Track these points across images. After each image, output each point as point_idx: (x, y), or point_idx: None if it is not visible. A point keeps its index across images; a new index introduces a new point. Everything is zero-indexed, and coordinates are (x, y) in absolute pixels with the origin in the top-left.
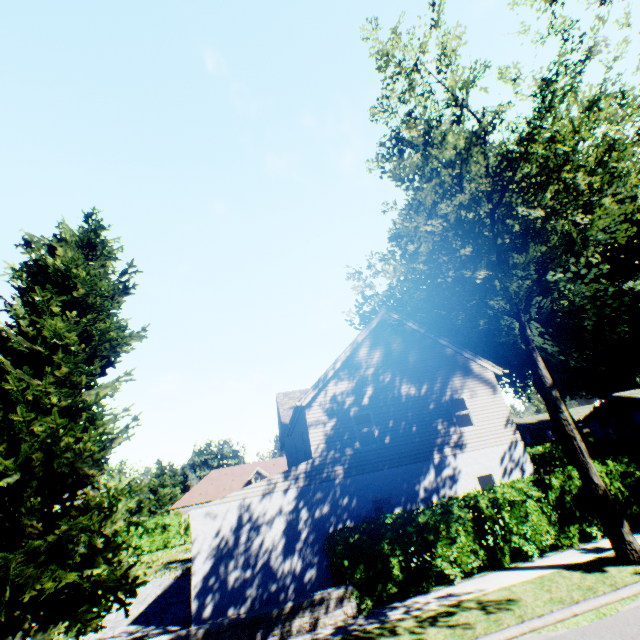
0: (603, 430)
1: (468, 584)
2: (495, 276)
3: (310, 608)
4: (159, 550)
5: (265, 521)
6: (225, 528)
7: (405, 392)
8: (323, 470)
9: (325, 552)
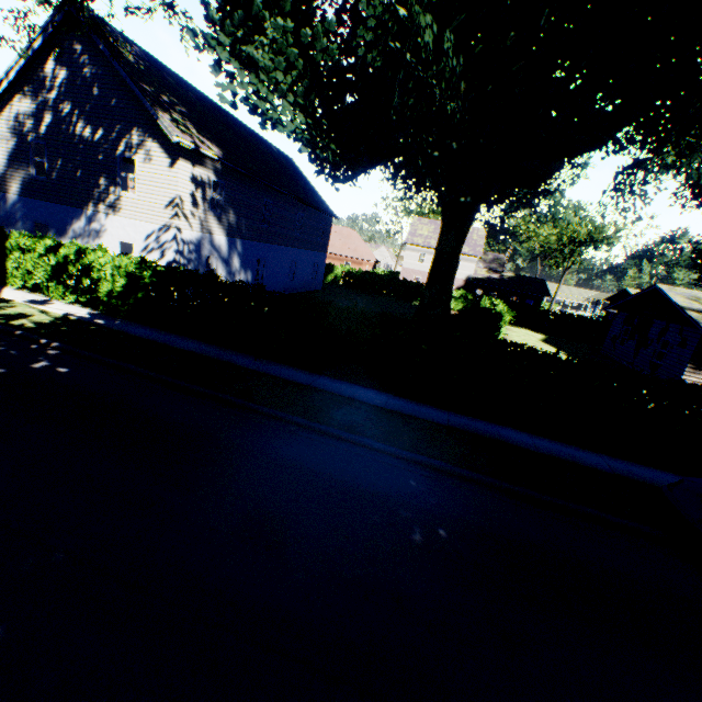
0: (621, 327)
1: None
2: None
3: None
4: None
5: None
6: None
7: (81, 133)
8: (5, 183)
9: None
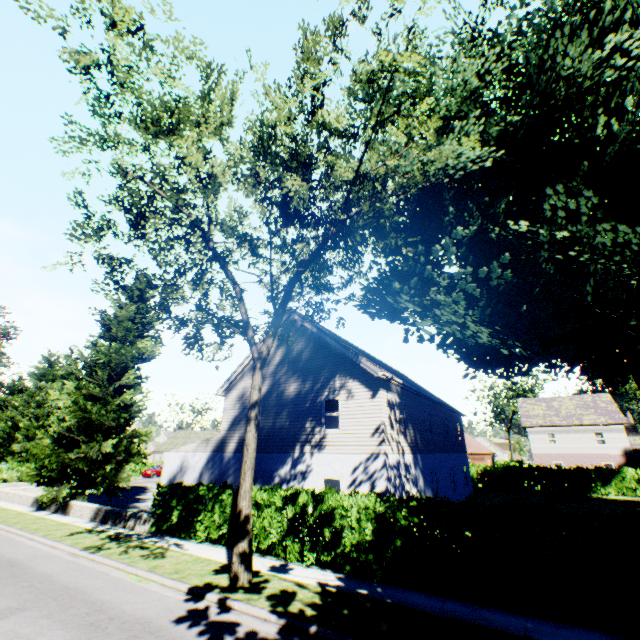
0: None
1: (198, 545)
2: (197, 307)
3: (135, 518)
4: None
5: (191, 468)
6: (175, 467)
7: (290, 389)
8: (223, 444)
9: None
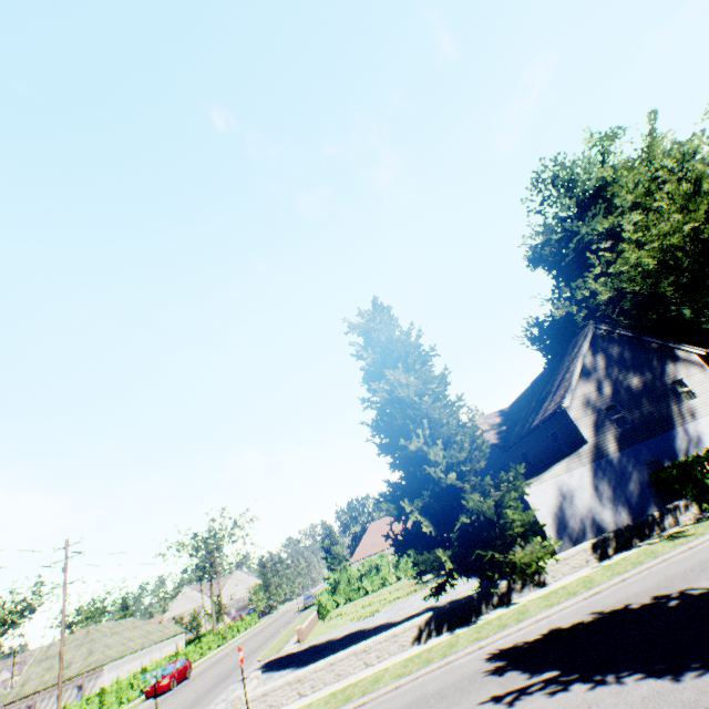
0: None
1: None
2: None
3: (669, 513)
4: (378, 589)
5: (576, 490)
6: (551, 499)
7: (634, 383)
8: (599, 449)
9: (627, 503)
